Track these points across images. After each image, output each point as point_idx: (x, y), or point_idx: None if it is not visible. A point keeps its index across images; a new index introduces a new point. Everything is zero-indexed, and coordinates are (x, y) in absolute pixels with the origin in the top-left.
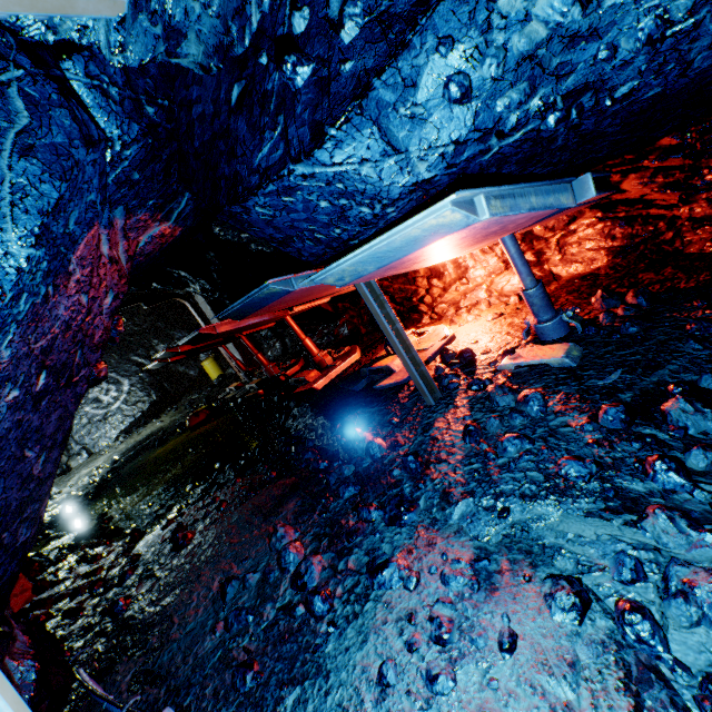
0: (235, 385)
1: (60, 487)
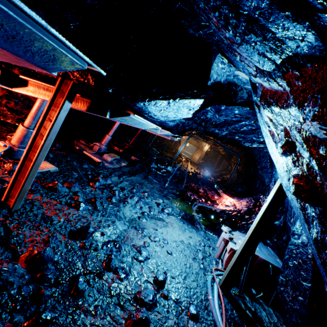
0: None
1: None
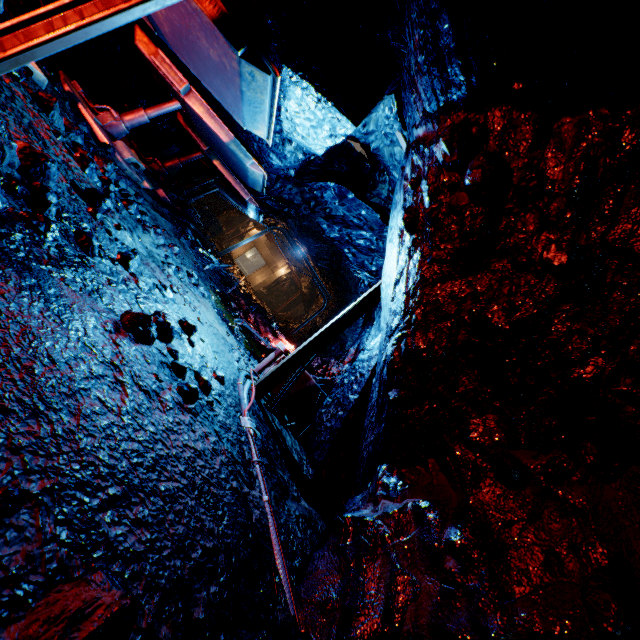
0: None
1: None
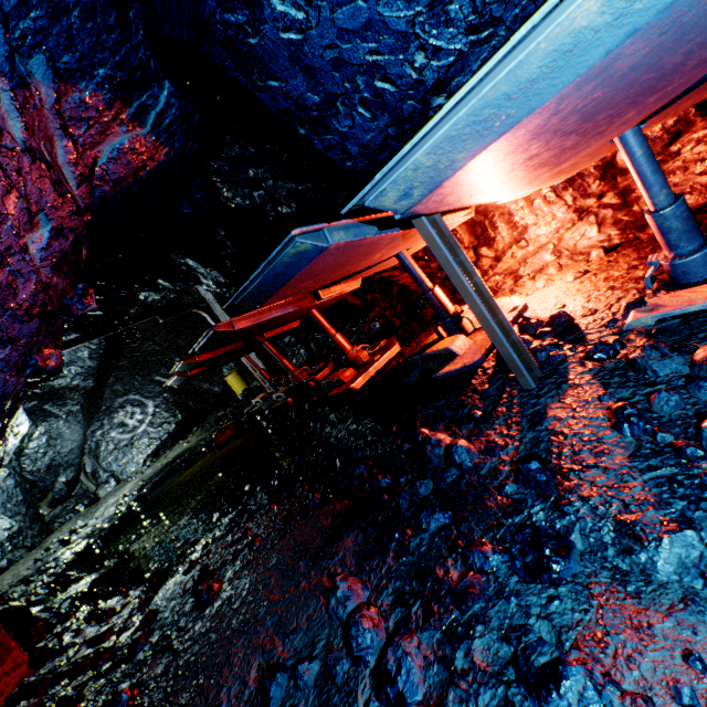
0: (261, 396)
1: (87, 519)
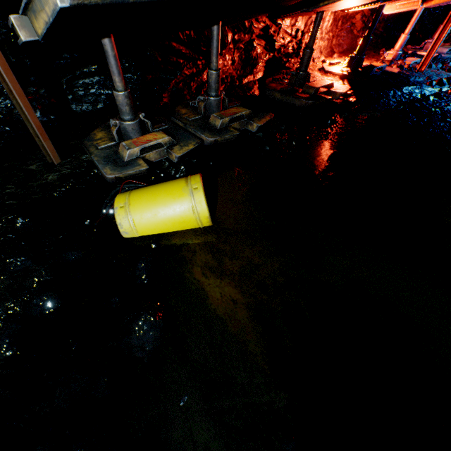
0: (164, 134)
1: None
